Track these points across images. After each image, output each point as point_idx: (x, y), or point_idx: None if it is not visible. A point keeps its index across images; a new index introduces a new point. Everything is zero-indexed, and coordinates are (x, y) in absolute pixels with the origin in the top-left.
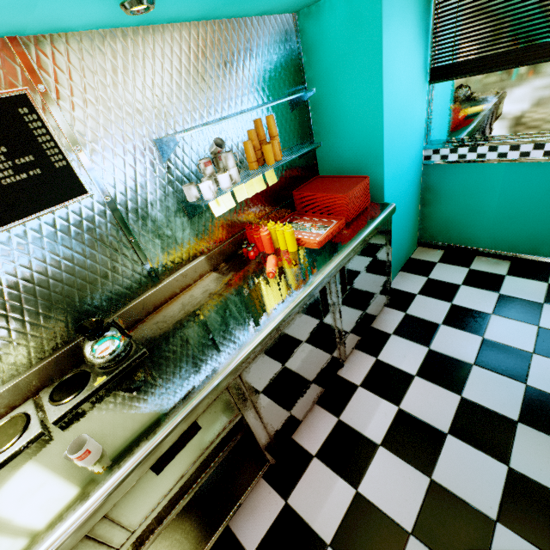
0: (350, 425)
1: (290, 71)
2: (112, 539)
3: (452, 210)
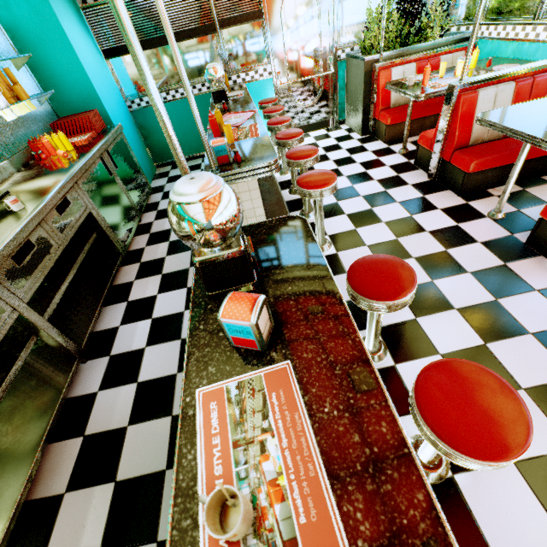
0: (157, 231)
1: (3, 42)
2: (54, 237)
3: (161, 137)
